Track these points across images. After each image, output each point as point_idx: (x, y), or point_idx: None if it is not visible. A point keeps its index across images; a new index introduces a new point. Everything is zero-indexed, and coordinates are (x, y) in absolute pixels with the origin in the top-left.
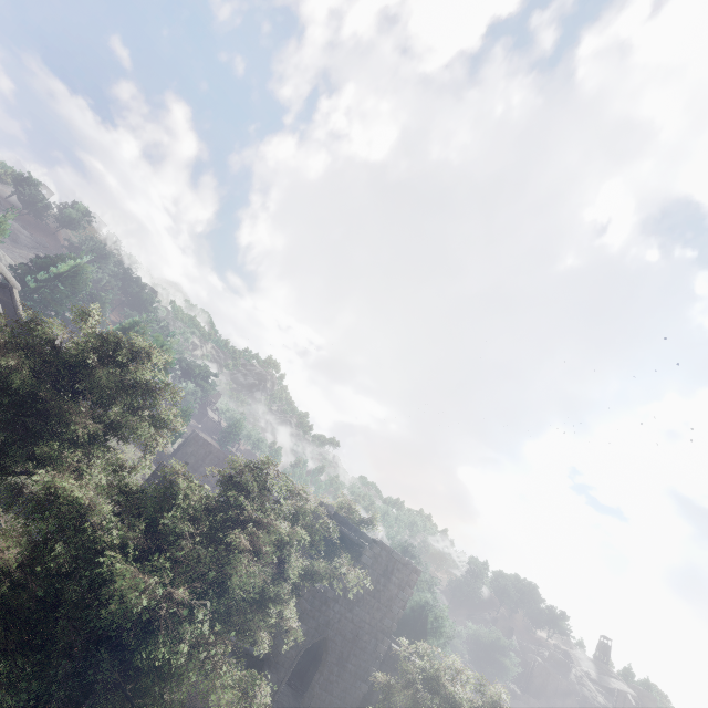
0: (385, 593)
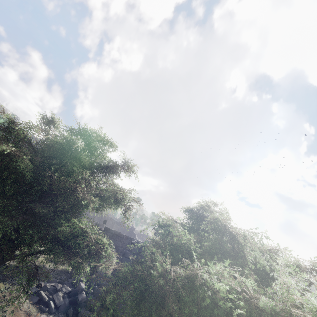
0: None
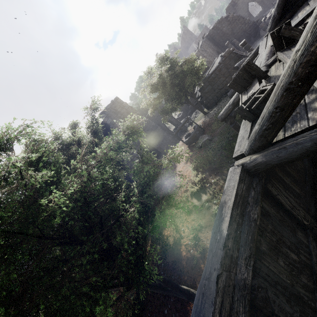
0: (125, 115)
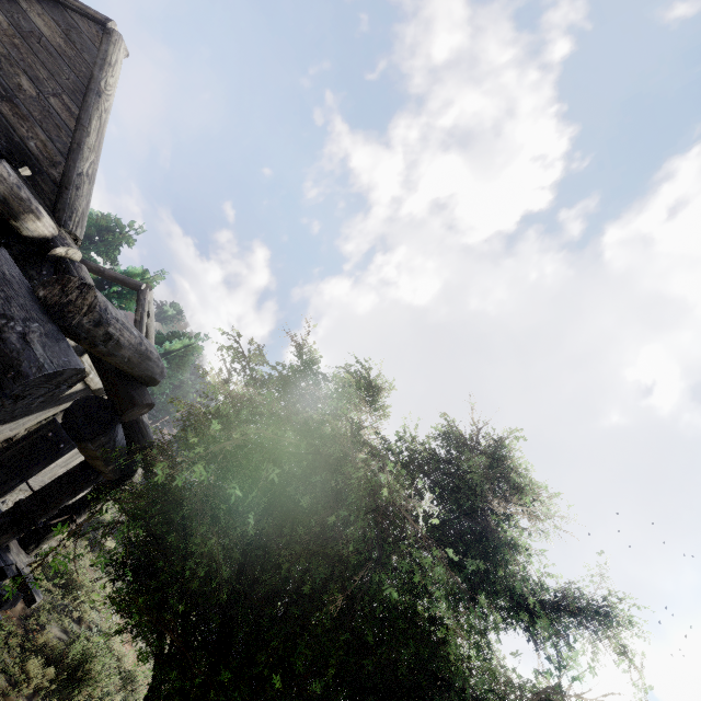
0: None
